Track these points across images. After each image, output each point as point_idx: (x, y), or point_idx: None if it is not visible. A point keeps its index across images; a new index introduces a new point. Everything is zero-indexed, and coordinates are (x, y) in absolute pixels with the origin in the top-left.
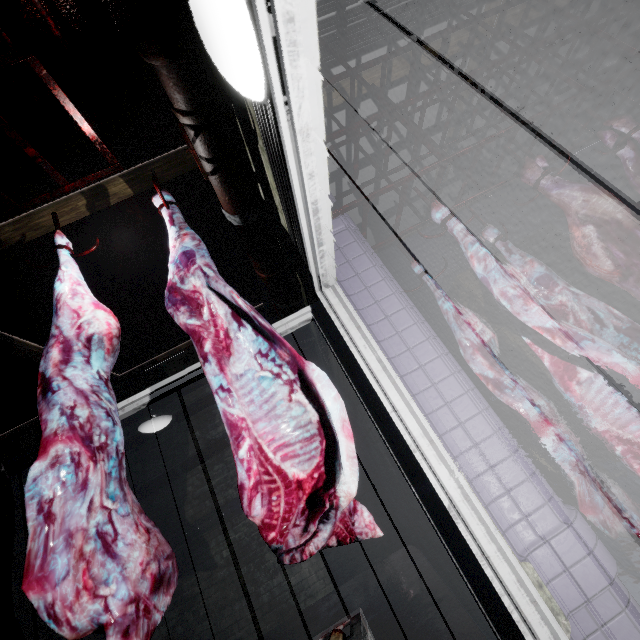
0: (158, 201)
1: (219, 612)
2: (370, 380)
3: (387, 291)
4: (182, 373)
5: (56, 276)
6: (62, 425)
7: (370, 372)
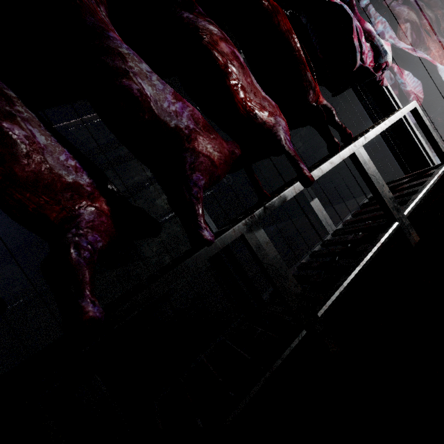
0: None
1: None
2: None
3: None
4: None
5: None
6: None
7: None
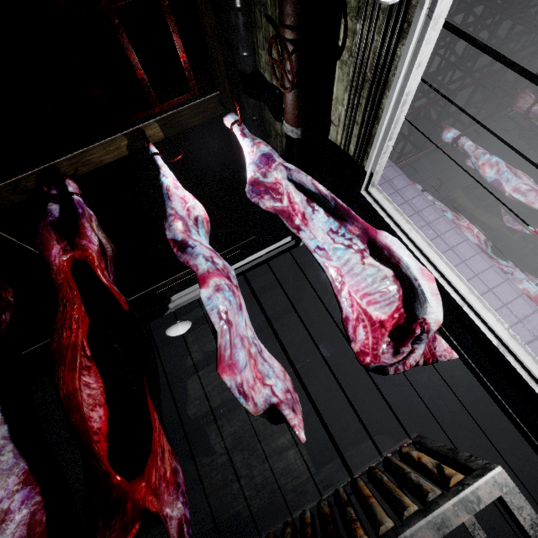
0: (229, 120)
1: (220, 491)
2: (417, 255)
3: (414, 193)
4: (250, 259)
5: (160, 174)
6: (211, 268)
7: (416, 249)
